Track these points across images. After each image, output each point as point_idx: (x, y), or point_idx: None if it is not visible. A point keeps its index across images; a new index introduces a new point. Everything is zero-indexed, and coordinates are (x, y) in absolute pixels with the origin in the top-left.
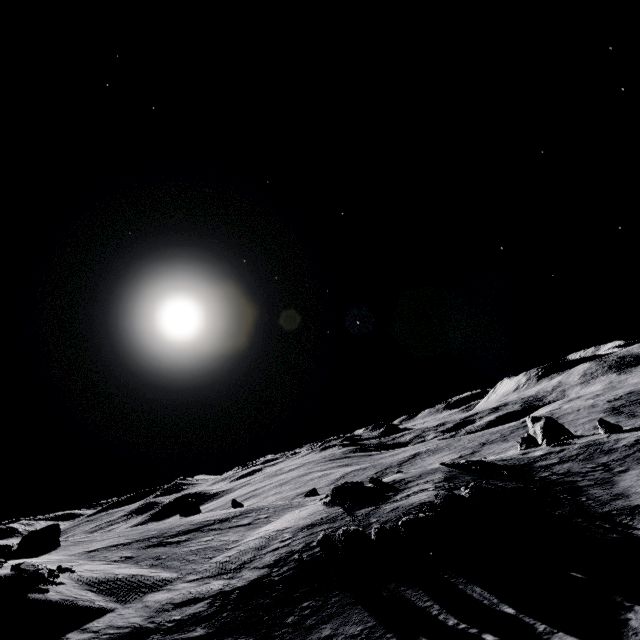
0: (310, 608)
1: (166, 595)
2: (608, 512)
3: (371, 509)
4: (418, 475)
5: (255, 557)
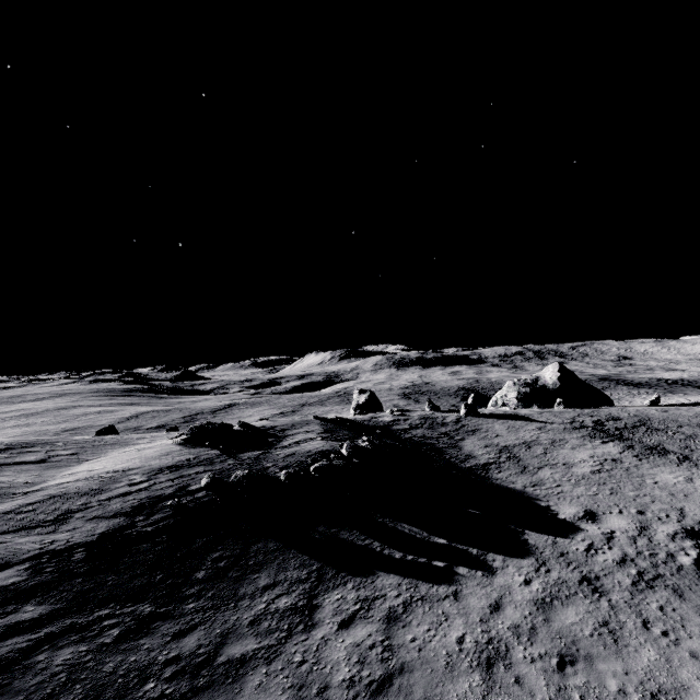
0: (226, 559)
1: None
2: (469, 467)
3: (260, 453)
4: (291, 424)
5: (89, 504)
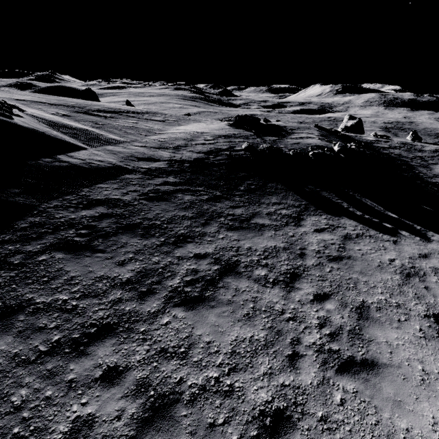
0: (254, 185)
1: (125, 150)
2: (434, 182)
3: (276, 139)
4: (297, 127)
5: (187, 145)
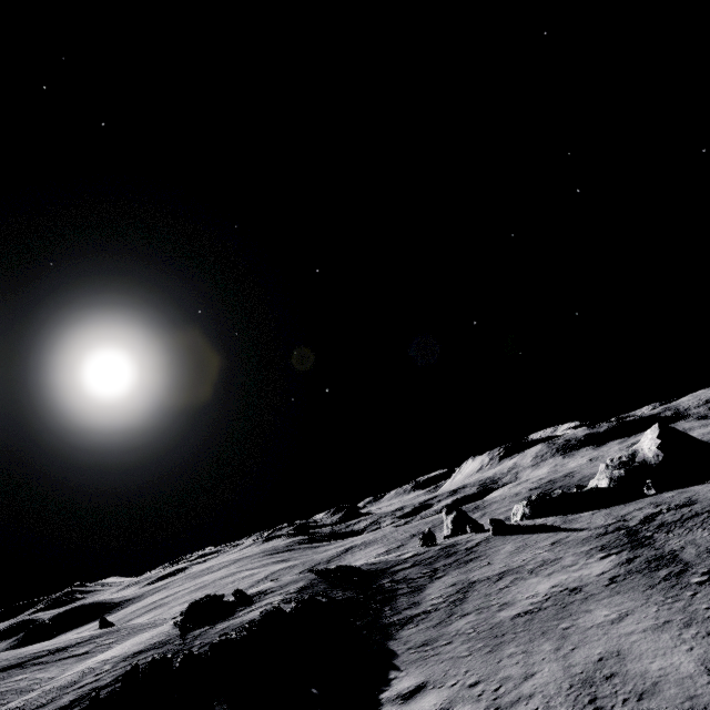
0: None
1: None
2: (391, 622)
3: (205, 629)
4: (285, 584)
5: (55, 698)
